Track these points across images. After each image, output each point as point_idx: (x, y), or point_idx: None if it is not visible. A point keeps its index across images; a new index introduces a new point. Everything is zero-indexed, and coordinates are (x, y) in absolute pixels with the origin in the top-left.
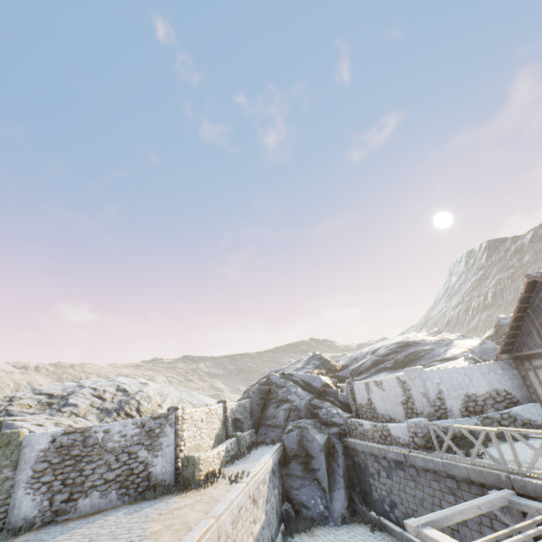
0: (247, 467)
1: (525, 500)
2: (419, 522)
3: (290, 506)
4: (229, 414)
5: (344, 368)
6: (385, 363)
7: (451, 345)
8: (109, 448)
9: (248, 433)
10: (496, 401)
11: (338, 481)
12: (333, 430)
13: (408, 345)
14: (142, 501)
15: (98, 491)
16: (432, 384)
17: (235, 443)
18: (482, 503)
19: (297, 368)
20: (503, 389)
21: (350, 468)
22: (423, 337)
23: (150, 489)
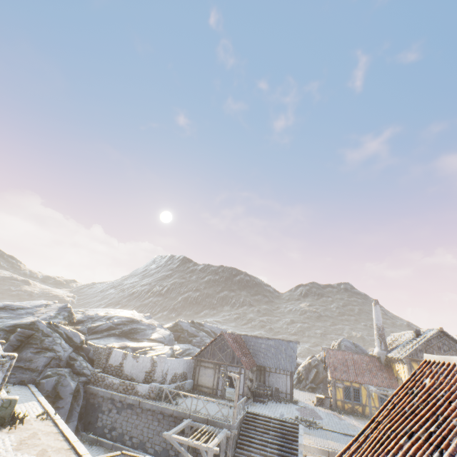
0: (33, 407)
1: (195, 422)
2: (171, 433)
3: None
4: None
5: (80, 323)
6: (116, 331)
7: (155, 330)
8: None
9: None
10: (182, 377)
11: (75, 415)
12: (83, 379)
13: (133, 321)
14: None
15: None
16: (167, 366)
17: None
18: (185, 424)
19: (51, 316)
20: (186, 372)
21: (83, 406)
22: (142, 318)
23: None
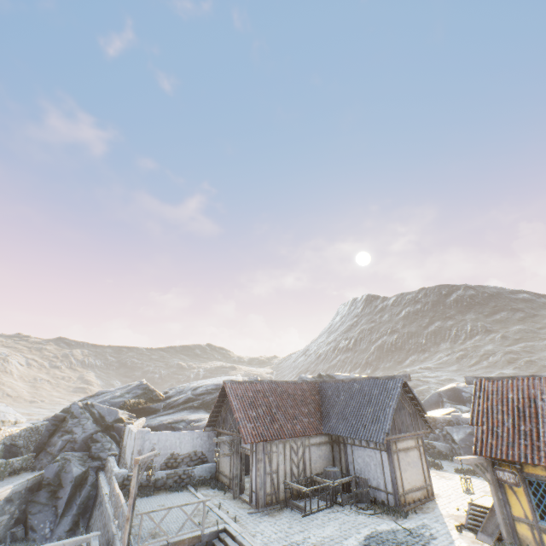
0: None
1: (96, 539)
2: None
3: (22, 528)
4: (0, 441)
5: (167, 399)
6: (194, 402)
7: None
8: None
9: (22, 458)
10: (192, 460)
11: (72, 508)
12: (94, 464)
13: None
14: None
15: None
16: (150, 443)
17: None
18: (69, 541)
19: (114, 396)
20: (202, 451)
21: (91, 498)
22: None
23: None
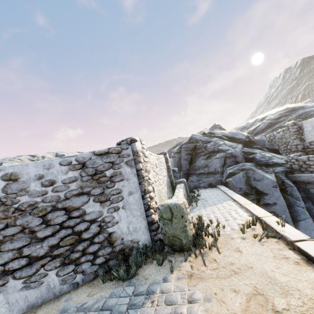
0: (229, 210)
1: None
2: None
3: None
4: (170, 165)
5: None
6: (279, 124)
7: None
8: (24, 206)
9: None
10: None
11: (301, 212)
12: (278, 169)
13: (294, 109)
14: (109, 285)
15: (18, 279)
16: None
17: (184, 188)
18: None
19: None
20: None
21: (305, 200)
22: (303, 104)
23: (116, 258)
